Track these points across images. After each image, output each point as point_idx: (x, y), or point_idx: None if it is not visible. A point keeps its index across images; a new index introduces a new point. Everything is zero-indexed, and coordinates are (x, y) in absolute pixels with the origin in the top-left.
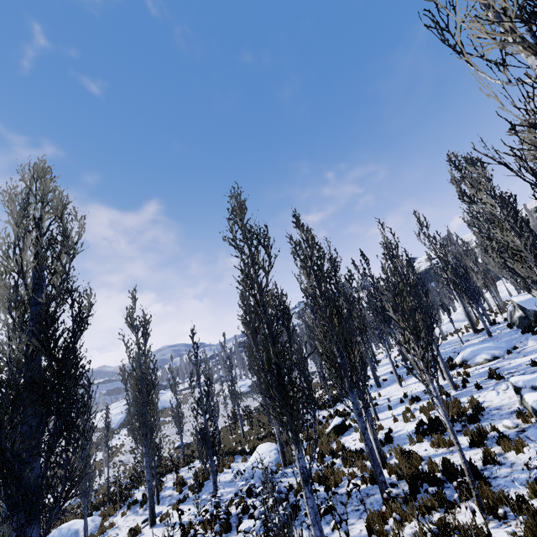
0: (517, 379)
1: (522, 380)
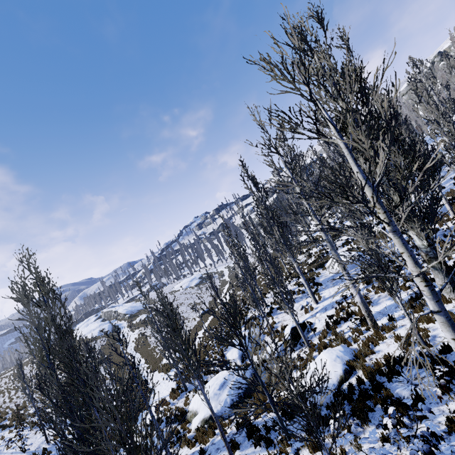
0: None
1: None
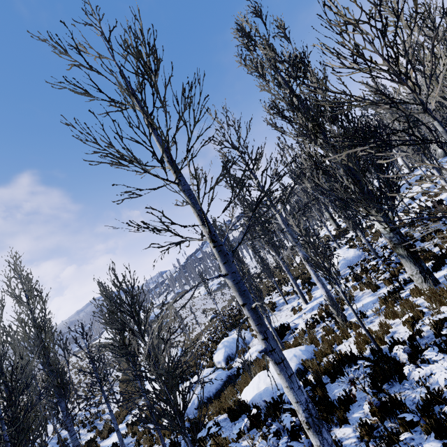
0: None
1: None
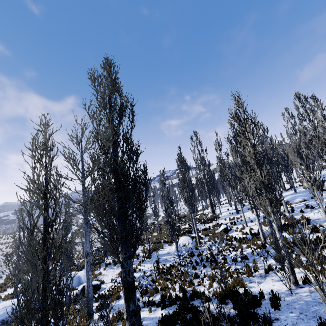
0: None
1: None
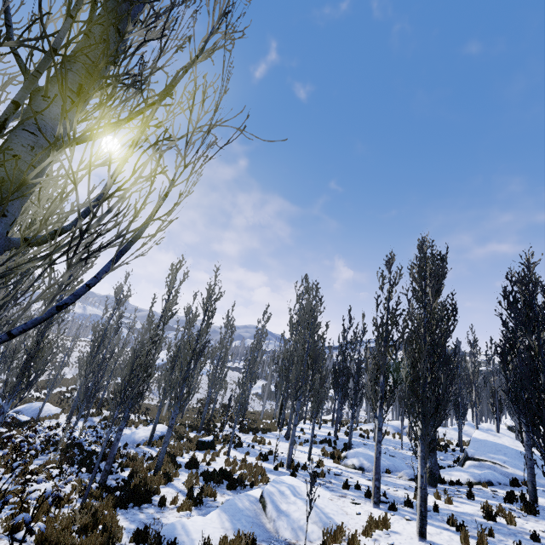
0: (282, 478)
1: (279, 479)
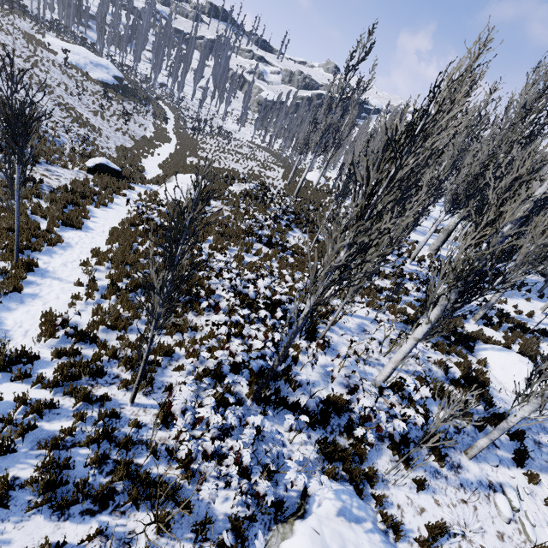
0: None
1: None
